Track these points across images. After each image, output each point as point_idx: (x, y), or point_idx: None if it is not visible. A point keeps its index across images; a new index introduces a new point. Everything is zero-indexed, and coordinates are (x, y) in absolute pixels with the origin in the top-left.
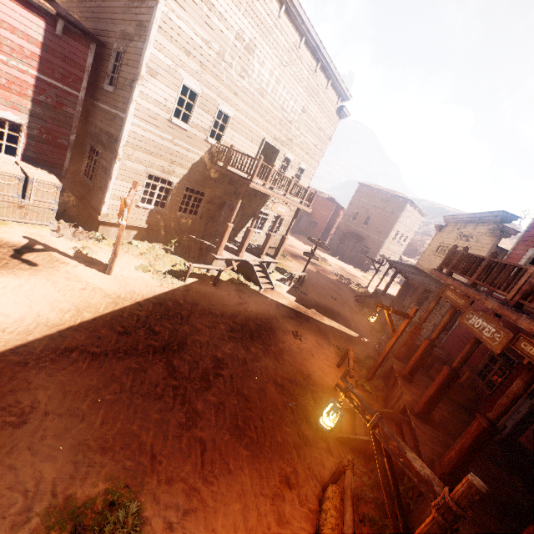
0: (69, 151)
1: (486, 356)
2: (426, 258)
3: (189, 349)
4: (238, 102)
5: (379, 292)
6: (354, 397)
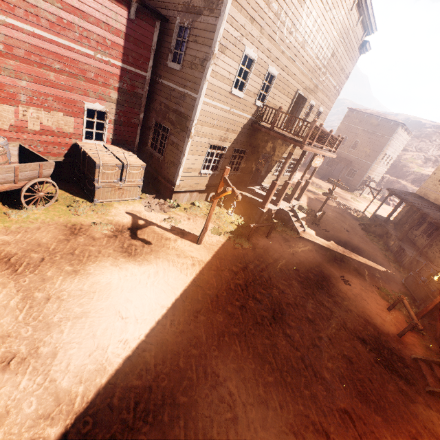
0: (139, 128)
1: None
2: (431, 187)
3: (288, 314)
4: (283, 60)
5: (380, 219)
6: None
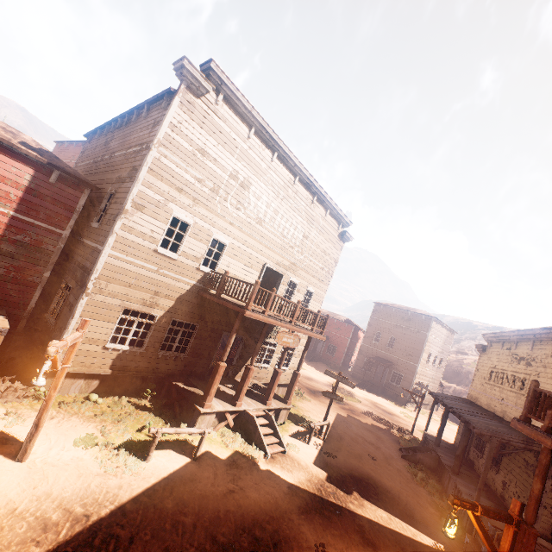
0: (39, 288)
1: None
2: (479, 388)
3: None
4: (234, 230)
5: (430, 440)
6: None
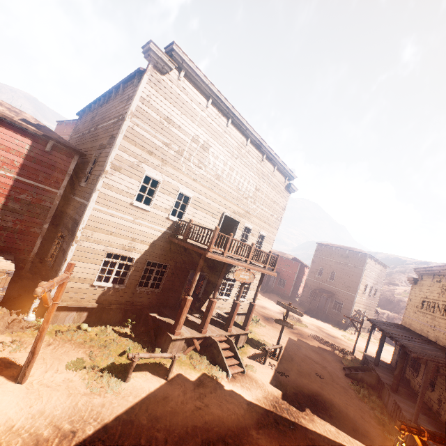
0: (40, 237)
1: None
2: (412, 315)
3: None
4: (197, 185)
5: (370, 360)
6: None
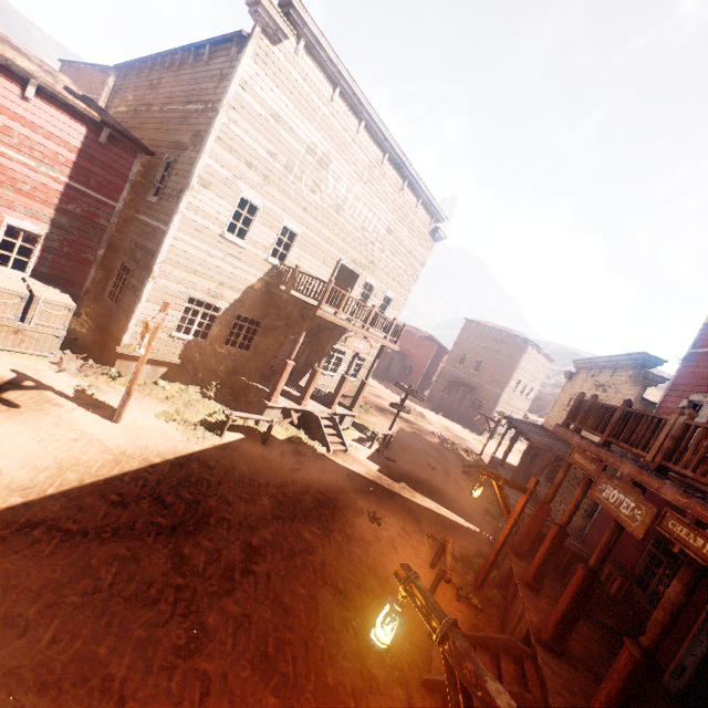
0: (94, 268)
1: (644, 554)
2: (556, 414)
3: (212, 530)
4: (308, 218)
5: (496, 461)
6: (417, 592)
